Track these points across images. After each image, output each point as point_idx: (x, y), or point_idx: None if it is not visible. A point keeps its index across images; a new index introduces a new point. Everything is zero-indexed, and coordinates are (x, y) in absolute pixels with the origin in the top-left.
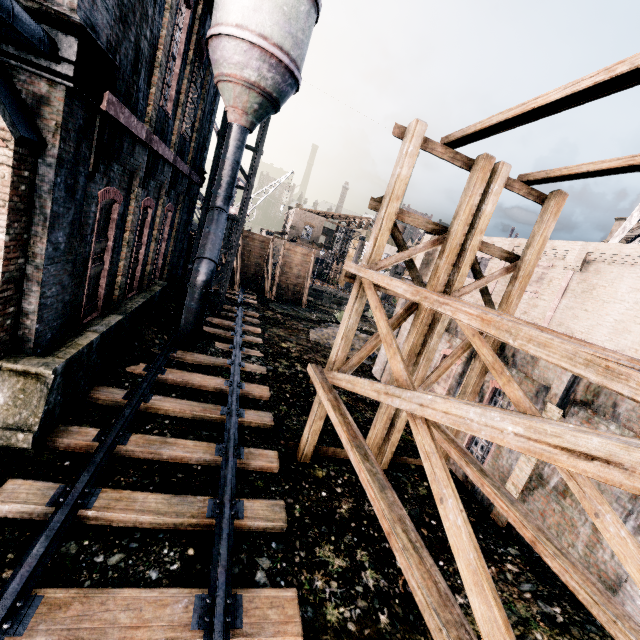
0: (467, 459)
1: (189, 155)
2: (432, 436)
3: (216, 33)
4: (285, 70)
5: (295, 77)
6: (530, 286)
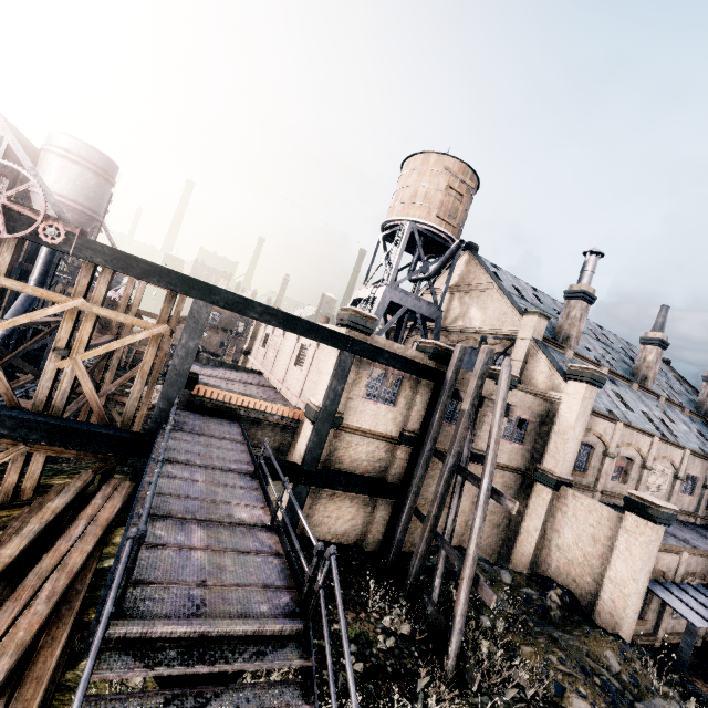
0: (78, 400)
1: (22, 253)
2: (2, 362)
3: (31, 190)
4: (81, 212)
5: (92, 216)
6: (272, 349)
